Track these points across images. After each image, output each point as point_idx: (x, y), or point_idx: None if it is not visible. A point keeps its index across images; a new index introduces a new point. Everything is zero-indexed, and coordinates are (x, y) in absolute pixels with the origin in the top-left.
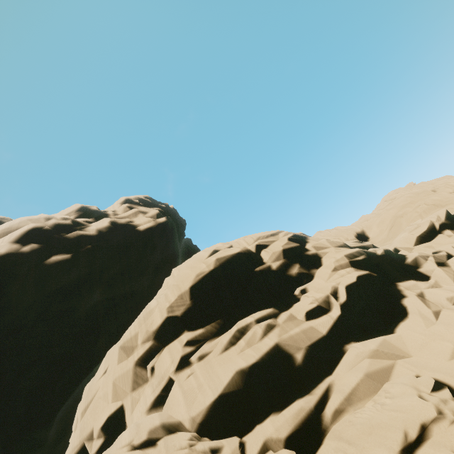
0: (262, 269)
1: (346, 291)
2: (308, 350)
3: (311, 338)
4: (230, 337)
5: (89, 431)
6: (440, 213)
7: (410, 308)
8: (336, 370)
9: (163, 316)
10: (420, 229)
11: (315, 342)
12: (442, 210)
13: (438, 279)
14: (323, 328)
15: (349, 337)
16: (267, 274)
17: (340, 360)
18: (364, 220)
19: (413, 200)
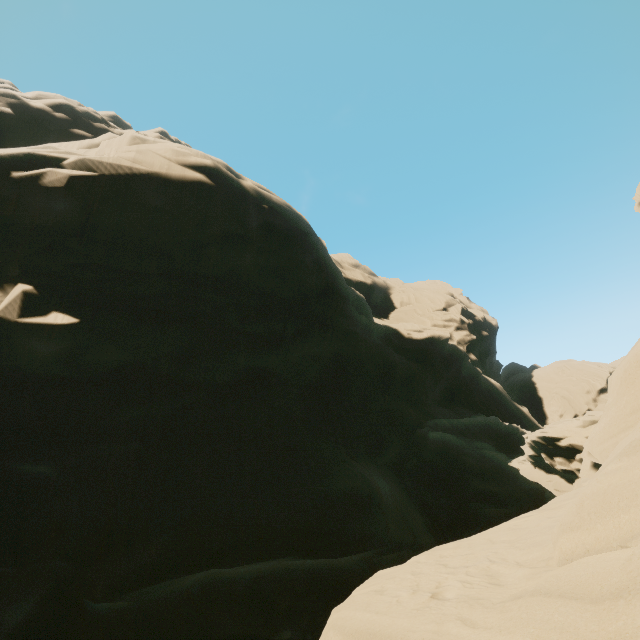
0: None
1: None
2: None
3: None
4: None
5: (577, 409)
6: None
7: None
8: None
9: (601, 385)
10: None
11: None
12: None
13: None
14: None
15: None
16: None
17: None
18: None
19: None
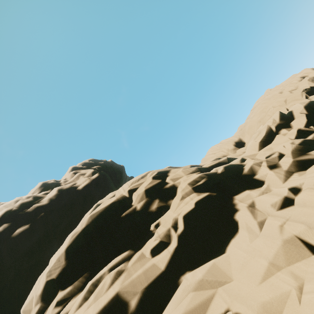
0: (128, 212)
1: (184, 220)
2: (144, 292)
3: (149, 278)
4: (85, 292)
5: None
6: (274, 116)
7: (240, 223)
8: (164, 311)
9: (43, 281)
10: (260, 135)
11: (152, 282)
12: (275, 113)
13: (270, 182)
14: (162, 263)
15: (186, 266)
16: (132, 216)
17: (173, 295)
18: (239, 130)
19: (266, 105)
